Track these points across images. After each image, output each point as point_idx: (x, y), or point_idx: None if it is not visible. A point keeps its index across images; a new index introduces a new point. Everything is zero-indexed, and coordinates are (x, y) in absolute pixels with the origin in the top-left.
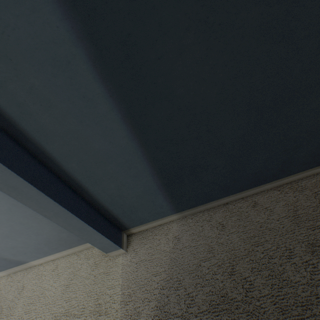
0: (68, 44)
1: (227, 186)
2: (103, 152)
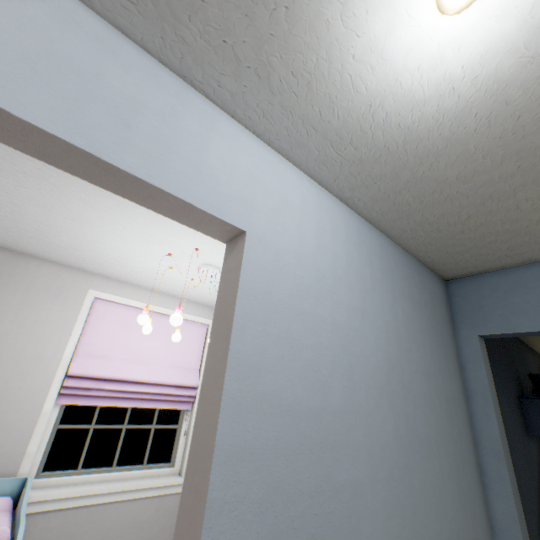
0: None
1: None
2: None
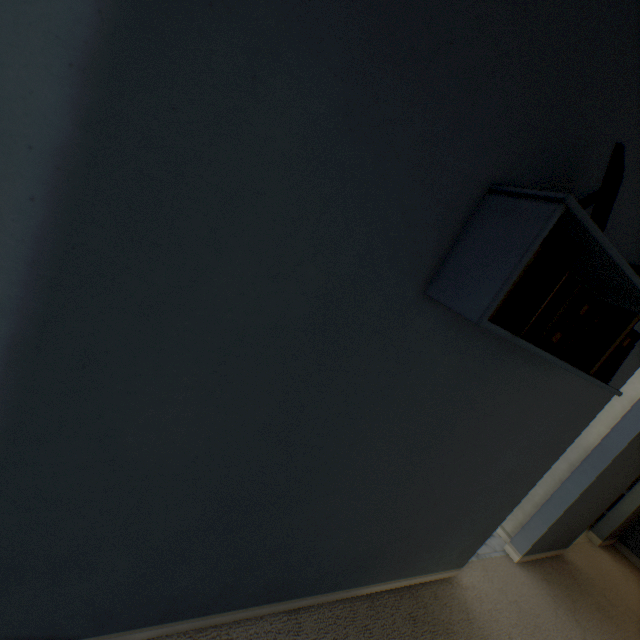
0: None
1: (111, 613)
2: None
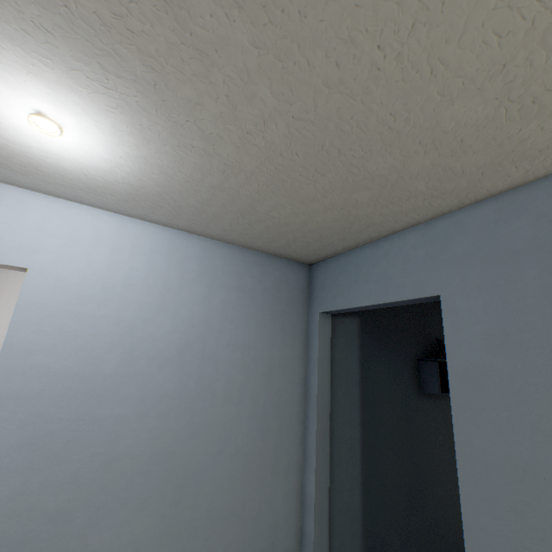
0: (357, 440)
1: None
2: (346, 502)
